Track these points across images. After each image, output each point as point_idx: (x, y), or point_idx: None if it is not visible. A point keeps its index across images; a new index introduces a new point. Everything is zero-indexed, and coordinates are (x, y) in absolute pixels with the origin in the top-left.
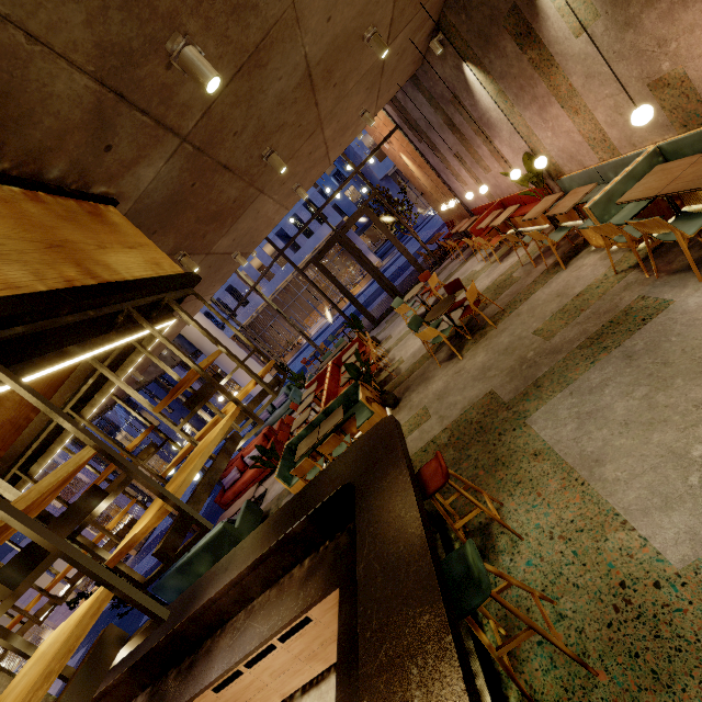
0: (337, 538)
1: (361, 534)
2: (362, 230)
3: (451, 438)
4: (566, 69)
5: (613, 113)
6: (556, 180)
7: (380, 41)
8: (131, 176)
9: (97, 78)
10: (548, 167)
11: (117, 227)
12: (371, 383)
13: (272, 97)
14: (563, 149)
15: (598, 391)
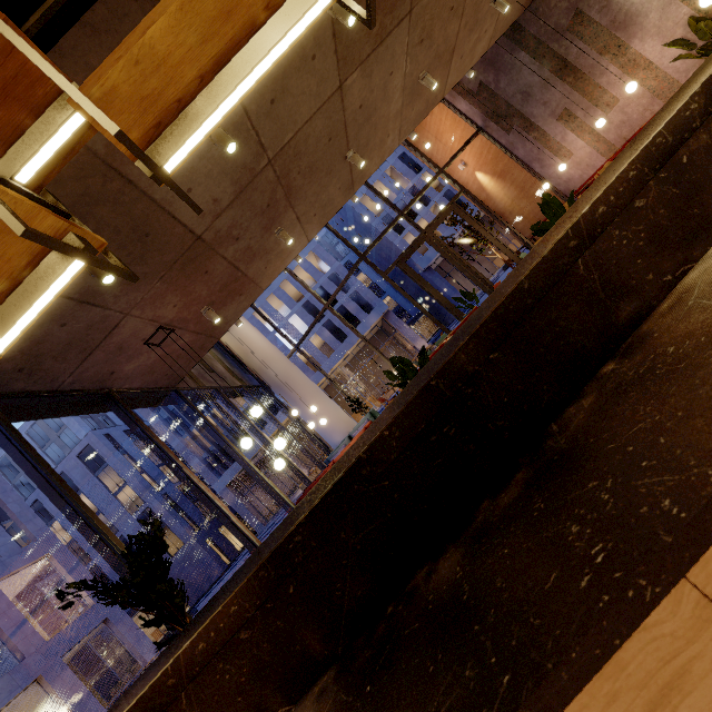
0: None
1: None
2: None
3: None
4: None
5: None
6: None
7: None
8: None
9: None
10: None
11: None
12: None
13: None
14: None
15: None
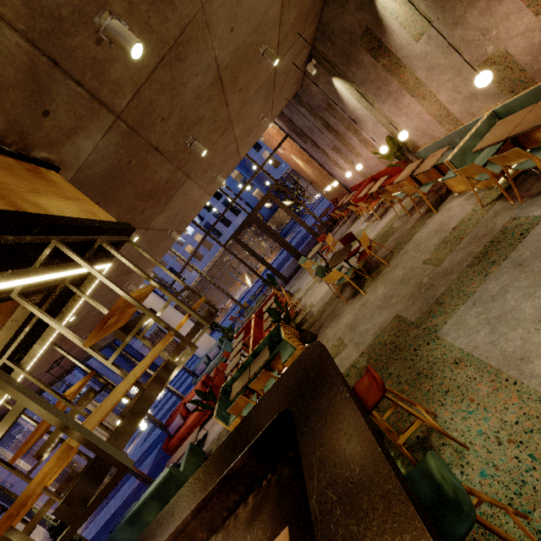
0: (278, 469)
1: (307, 460)
2: (267, 219)
3: (369, 360)
4: (412, 67)
5: (453, 93)
6: (414, 153)
7: (271, 53)
8: (70, 145)
9: (28, 38)
10: (406, 144)
11: (56, 184)
12: (290, 325)
13: (191, 91)
14: (416, 128)
15: (500, 297)
